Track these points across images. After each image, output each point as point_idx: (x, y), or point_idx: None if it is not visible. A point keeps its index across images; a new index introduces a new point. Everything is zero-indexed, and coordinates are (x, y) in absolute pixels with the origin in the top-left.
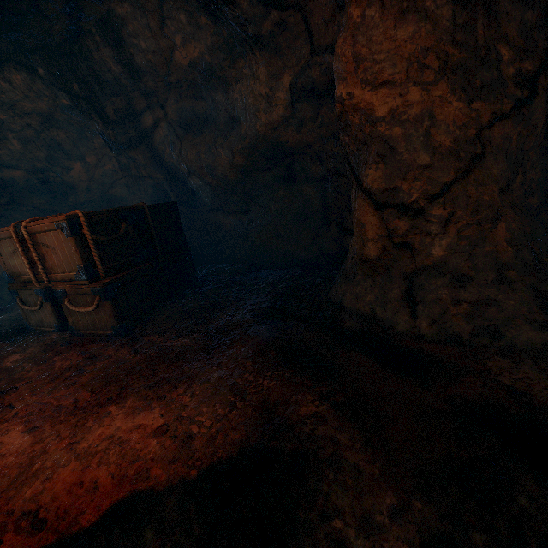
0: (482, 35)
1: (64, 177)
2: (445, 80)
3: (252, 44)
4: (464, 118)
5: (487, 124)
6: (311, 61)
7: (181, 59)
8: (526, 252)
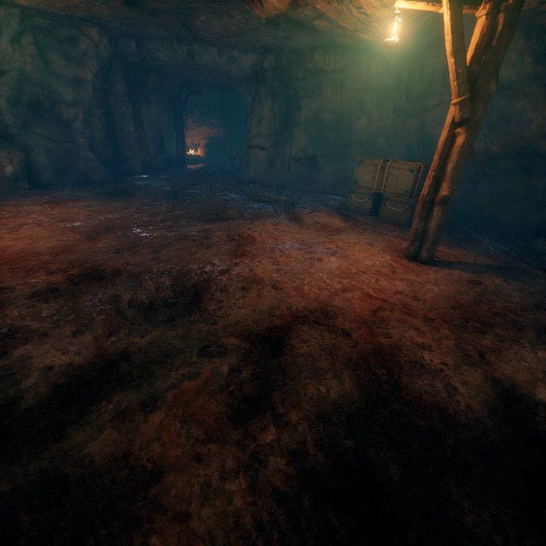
0: None
1: (351, 124)
2: None
3: None
4: None
5: None
6: None
7: None
8: None
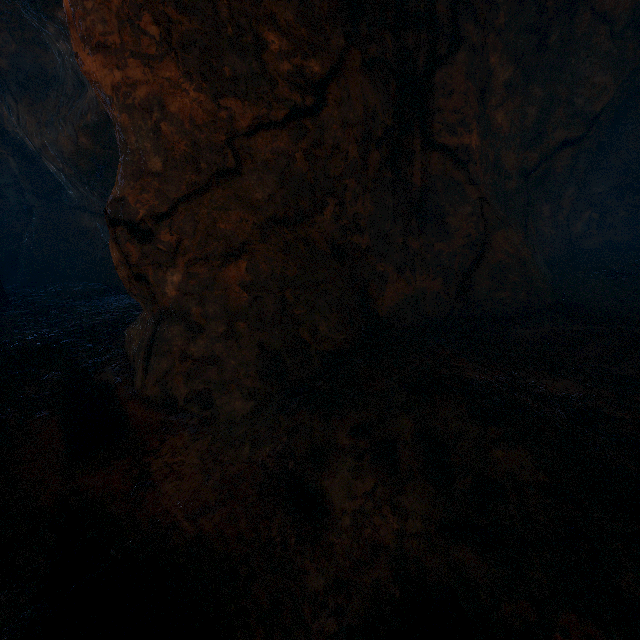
0: (226, 5)
1: None
2: (174, 56)
3: None
4: (207, 116)
5: (246, 131)
6: None
7: None
8: (270, 300)
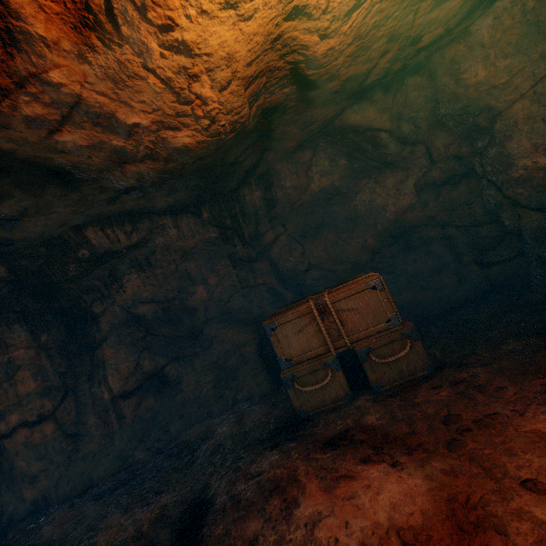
0: None
1: (187, 302)
2: None
3: (381, 168)
4: None
5: None
6: (432, 167)
7: (313, 188)
8: None
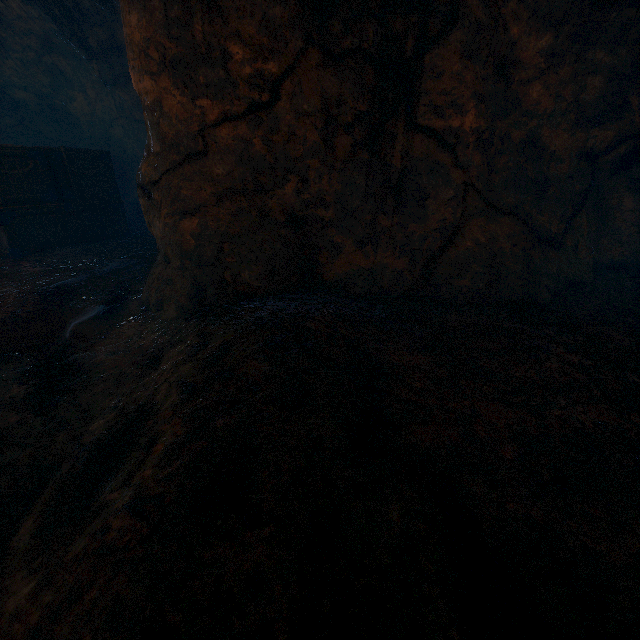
0: (201, 31)
1: (69, 108)
2: (167, 73)
3: None
4: (186, 114)
5: (214, 123)
6: None
7: None
8: (210, 248)
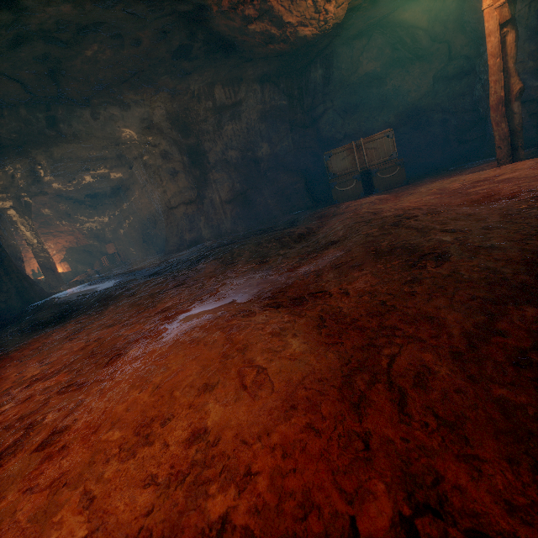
0: None
1: (257, 154)
2: None
3: (413, 60)
4: None
5: None
6: (448, 64)
7: (361, 72)
8: None
